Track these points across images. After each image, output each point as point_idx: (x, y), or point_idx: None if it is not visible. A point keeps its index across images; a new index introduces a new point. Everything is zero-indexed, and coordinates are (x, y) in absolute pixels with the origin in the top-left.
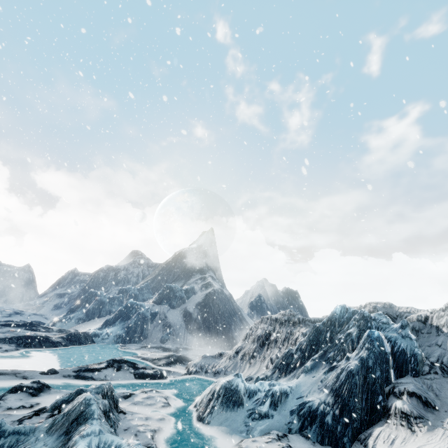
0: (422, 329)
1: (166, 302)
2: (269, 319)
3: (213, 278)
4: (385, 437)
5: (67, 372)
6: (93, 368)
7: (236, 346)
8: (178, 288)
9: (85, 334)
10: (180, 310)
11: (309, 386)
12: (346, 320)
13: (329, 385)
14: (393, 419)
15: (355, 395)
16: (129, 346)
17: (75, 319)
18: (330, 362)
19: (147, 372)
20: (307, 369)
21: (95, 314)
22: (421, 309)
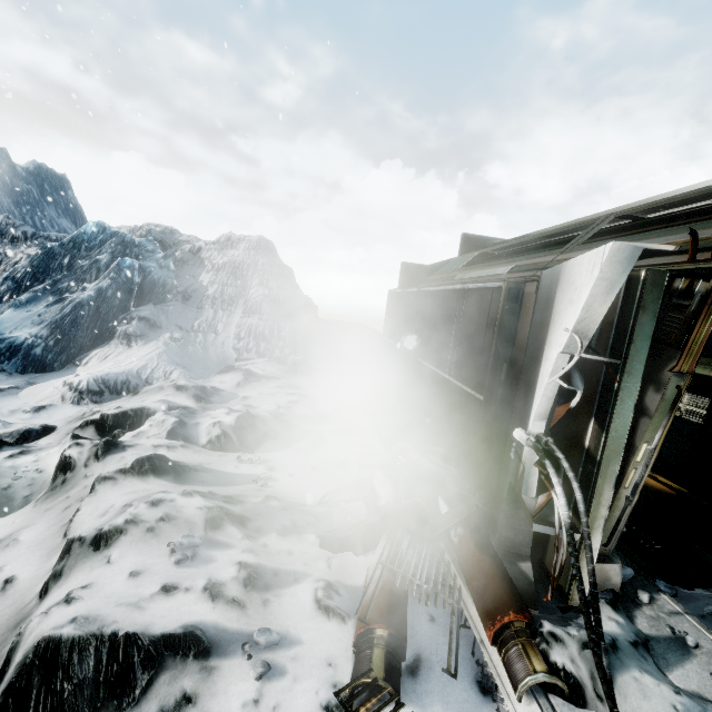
0: (190, 261)
1: None
2: None
3: None
4: (102, 355)
5: None
6: None
7: None
8: None
9: None
10: None
11: (19, 322)
12: (99, 243)
13: (49, 318)
14: (115, 341)
15: (80, 325)
16: None
17: None
18: (61, 294)
19: None
20: (20, 304)
21: None
22: (202, 240)
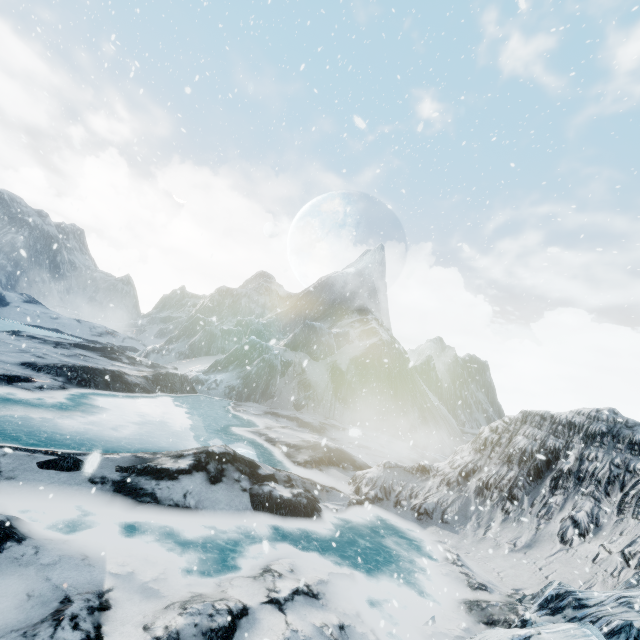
0: None
1: (304, 348)
2: (547, 420)
3: (379, 323)
4: None
5: (103, 469)
6: (161, 468)
7: (462, 461)
8: (324, 329)
9: (181, 377)
10: (325, 364)
11: None
12: None
13: None
14: None
15: None
16: (247, 407)
17: (176, 353)
18: None
19: (278, 493)
20: None
21: (202, 350)
22: None
